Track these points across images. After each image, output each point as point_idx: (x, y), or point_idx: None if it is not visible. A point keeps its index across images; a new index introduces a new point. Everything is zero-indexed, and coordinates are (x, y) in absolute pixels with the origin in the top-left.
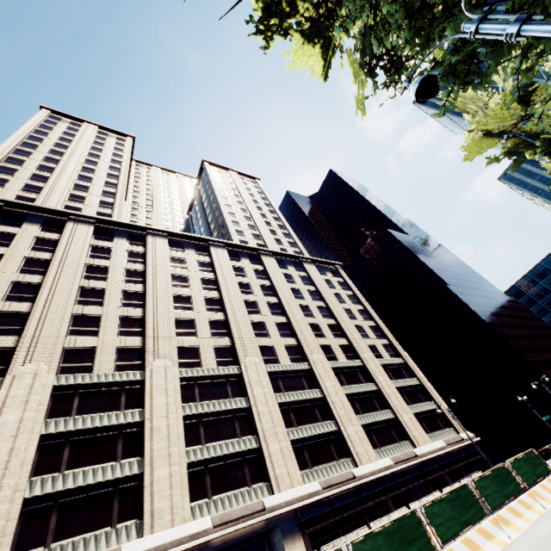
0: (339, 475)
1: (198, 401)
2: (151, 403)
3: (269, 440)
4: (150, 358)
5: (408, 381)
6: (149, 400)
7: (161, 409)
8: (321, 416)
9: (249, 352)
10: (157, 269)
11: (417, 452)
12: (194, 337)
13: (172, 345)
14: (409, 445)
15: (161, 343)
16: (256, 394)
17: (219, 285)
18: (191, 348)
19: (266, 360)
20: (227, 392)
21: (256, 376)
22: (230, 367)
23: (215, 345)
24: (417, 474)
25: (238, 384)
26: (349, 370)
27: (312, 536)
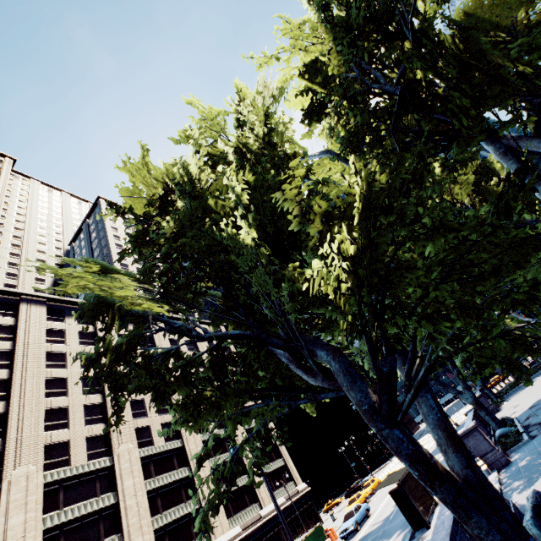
0: None
1: (62, 508)
2: (6, 524)
3: (133, 536)
4: (9, 467)
5: None
6: (3, 521)
7: (17, 529)
8: (186, 495)
9: (124, 439)
10: (29, 347)
11: (263, 513)
12: (65, 430)
13: (39, 445)
14: (257, 507)
15: (25, 445)
16: (126, 487)
17: (101, 361)
18: (60, 443)
19: (141, 443)
20: (96, 489)
21: (129, 466)
22: (102, 459)
23: (88, 435)
24: (259, 535)
25: (108, 477)
26: (218, 440)
27: None
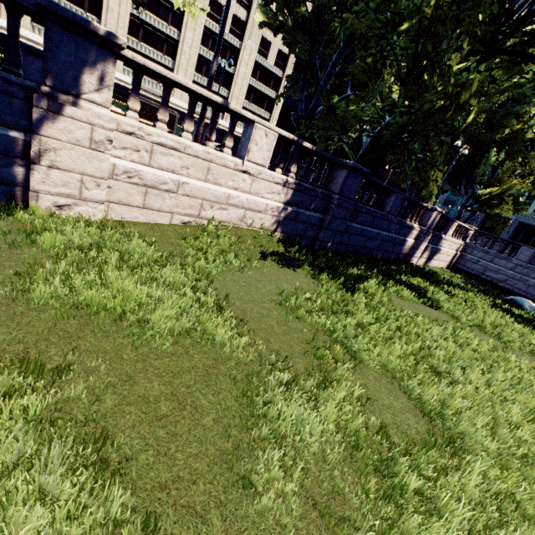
0: (150, 89)
1: None
2: None
3: None
4: None
5: (266, 90)
6: None
7: None
8: (167, 52)
9: None
10: None
11: (219, 122)
12: None
13: None
14: (220, 116)
15: None
16: None
17: None
18: None
19: None
20: None
21: None
22: None
23: None
24: None
25: None
26: (223, 43)
27: (113, 97)
